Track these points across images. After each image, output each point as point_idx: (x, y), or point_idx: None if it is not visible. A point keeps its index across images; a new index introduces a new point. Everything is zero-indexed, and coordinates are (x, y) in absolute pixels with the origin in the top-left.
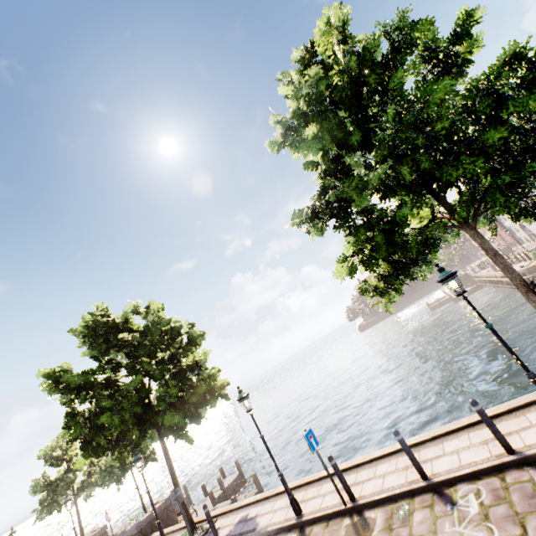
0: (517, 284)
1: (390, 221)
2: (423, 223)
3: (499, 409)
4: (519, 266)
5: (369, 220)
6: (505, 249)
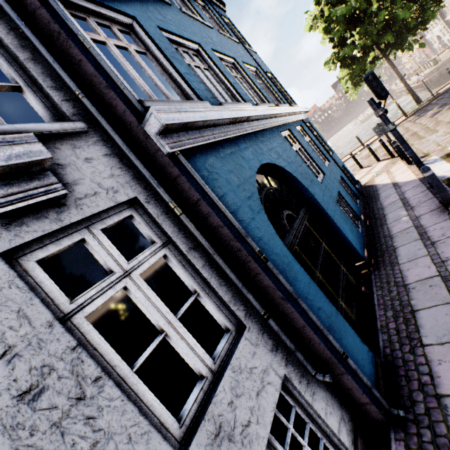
0: (399, 77)
1: (361, 61)
2: (370, 58)
3: None
4: (423, 73)
5: (353, 61)
6: (422, 61)
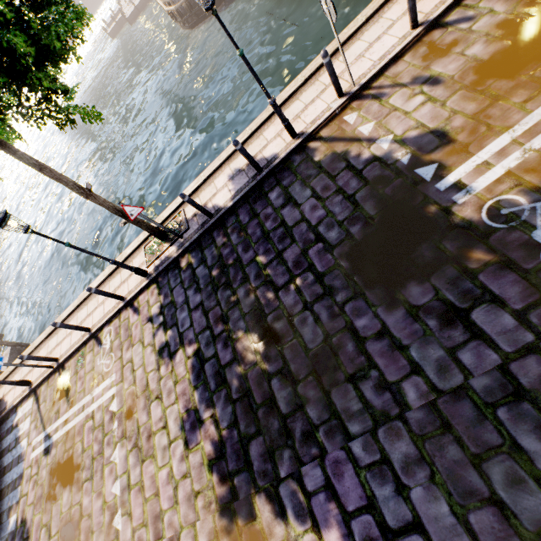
0: (77, 193)
1: None
2: None
3: (122, 259)
4: None
5: None
6: None
